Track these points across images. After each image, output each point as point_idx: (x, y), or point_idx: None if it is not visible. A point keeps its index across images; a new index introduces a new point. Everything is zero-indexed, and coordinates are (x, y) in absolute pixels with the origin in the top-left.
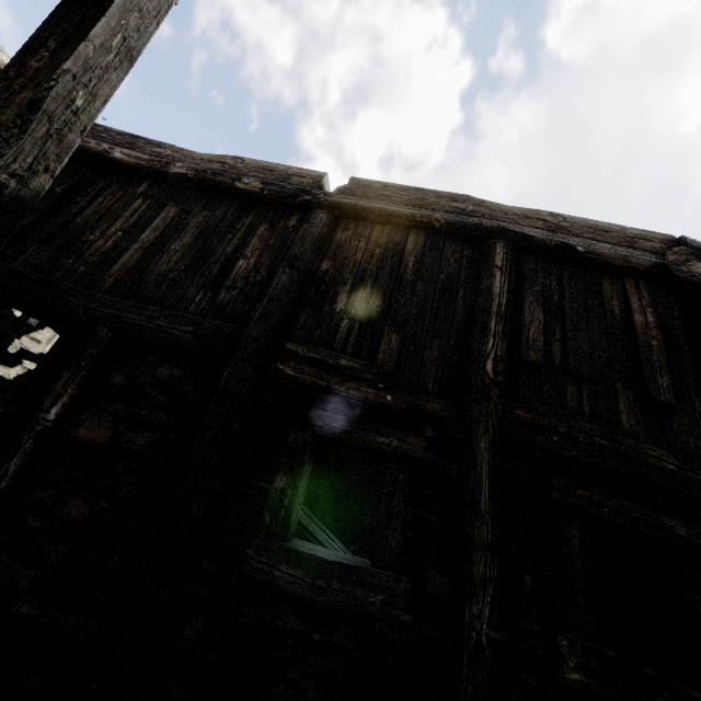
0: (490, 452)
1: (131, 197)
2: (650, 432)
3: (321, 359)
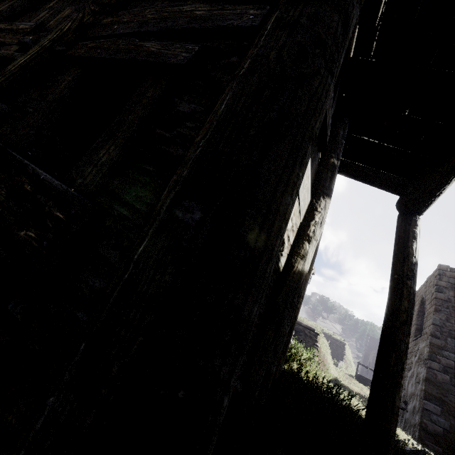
0: (51, 41)
1: (6, 1)
2: (207, 0)
3: (10, 28)
